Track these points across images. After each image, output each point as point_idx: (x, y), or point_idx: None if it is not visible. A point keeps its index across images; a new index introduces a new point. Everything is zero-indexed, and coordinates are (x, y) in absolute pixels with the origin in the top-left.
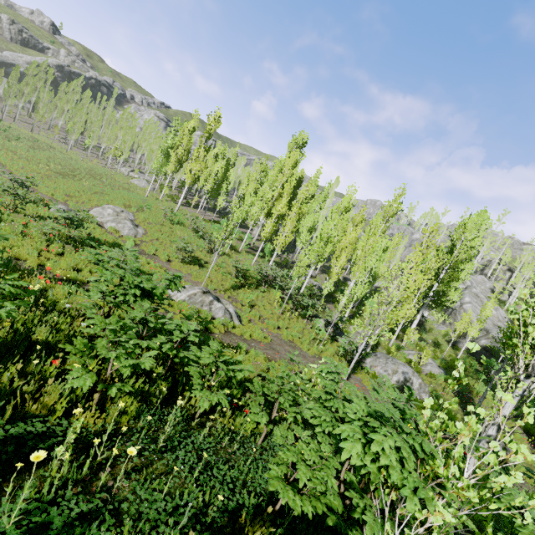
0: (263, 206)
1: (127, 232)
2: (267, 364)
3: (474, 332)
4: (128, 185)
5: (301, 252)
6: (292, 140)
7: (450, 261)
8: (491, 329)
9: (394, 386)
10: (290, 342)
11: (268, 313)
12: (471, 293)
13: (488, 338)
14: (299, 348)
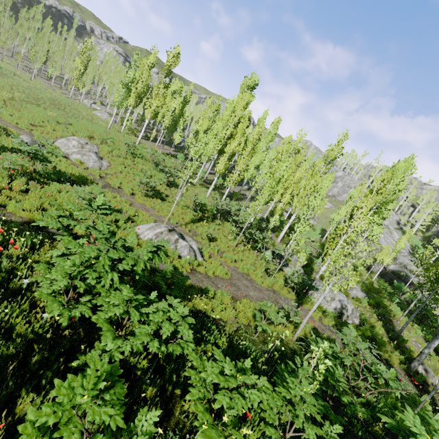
0: (217, 144)
1: (92, 165)
2: (232, 305)
3: (388, 260)
4: (91, 116)
5: (252, 190)
6: (244, 81)
7: (379, 202)
8: (398, 256)
9: (334, 315)
10: (246, 275)
11: (225, 246)
12: (383, 225)
13: (396, 263)
14: (254, 281)
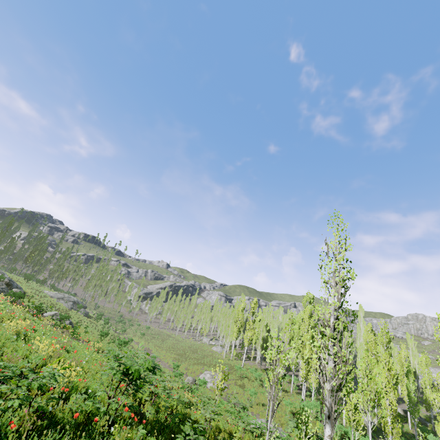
0: (297, 352)
1: None
2: None
3: None
4: (211, 352)
5: None
6: (304, 298)
7: None
8: None
9: None
10: None
11: None
12: None
13: None
14: None
